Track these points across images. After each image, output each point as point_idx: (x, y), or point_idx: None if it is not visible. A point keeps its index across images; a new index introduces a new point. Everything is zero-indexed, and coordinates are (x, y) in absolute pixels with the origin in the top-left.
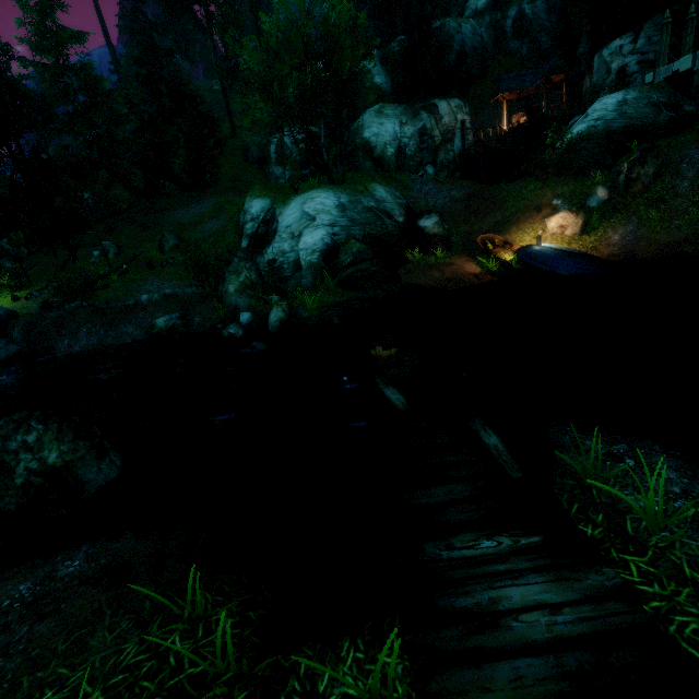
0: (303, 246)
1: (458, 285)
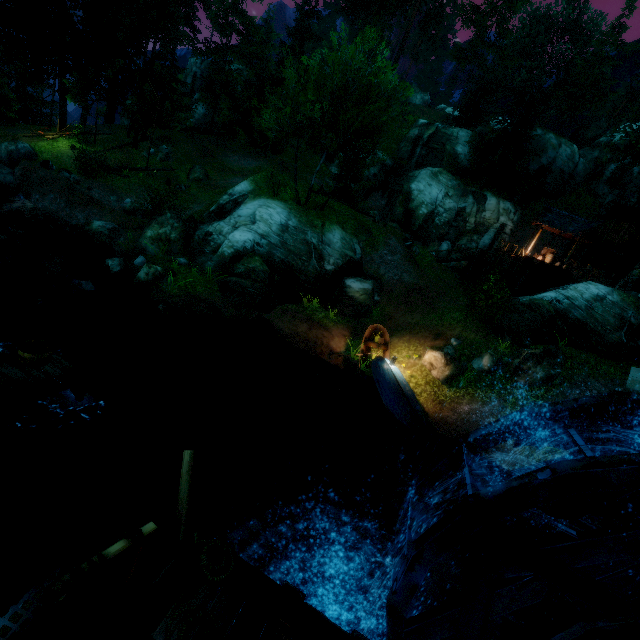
0: (231, 237)
1: (307, 349)
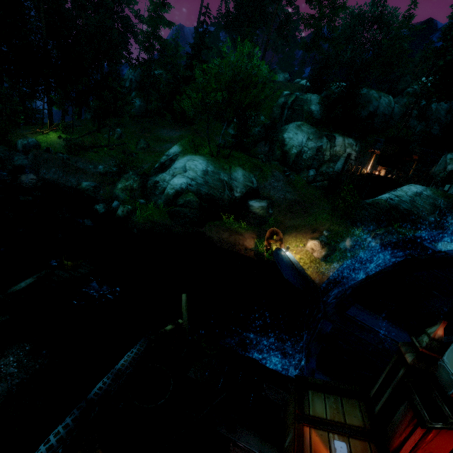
0: (171, 182)
1: (230, 248)
